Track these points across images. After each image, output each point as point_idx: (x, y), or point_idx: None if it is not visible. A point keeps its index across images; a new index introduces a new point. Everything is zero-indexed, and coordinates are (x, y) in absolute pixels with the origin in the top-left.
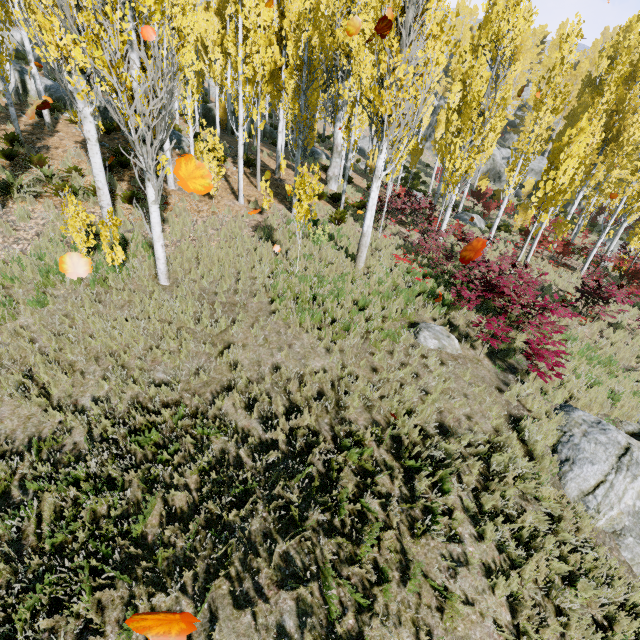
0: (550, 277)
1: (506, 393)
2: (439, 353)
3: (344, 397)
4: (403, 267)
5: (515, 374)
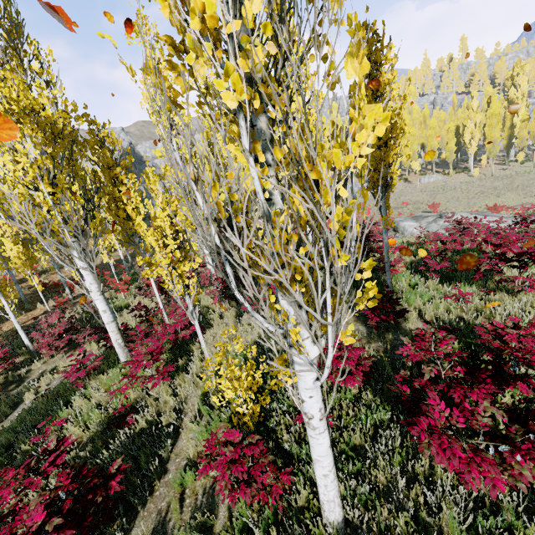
0: None
1: None
2: None
3: None
4: None
5: None
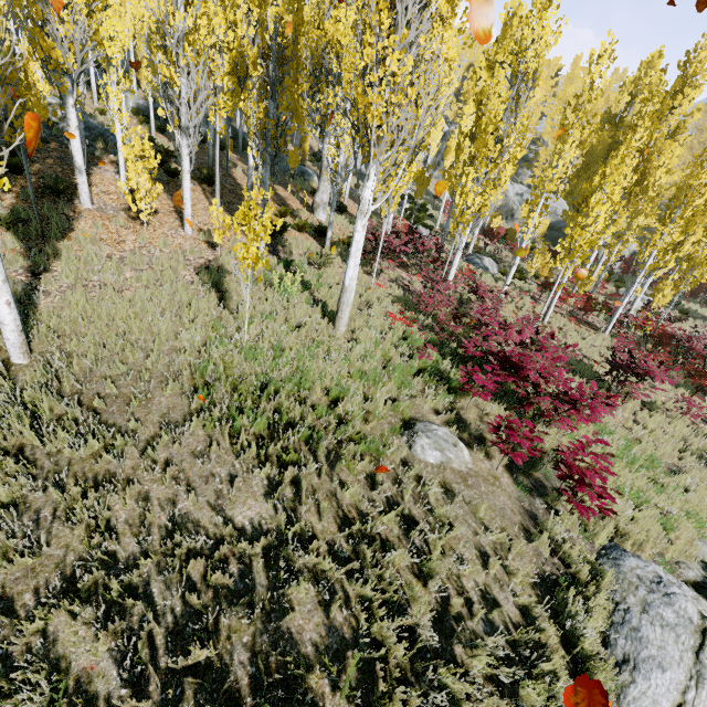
0: (573, 340)
1: (534, 534)
2: (442, 471)
3: (285, 581)
4: (399, 331)
5: (544, 497)
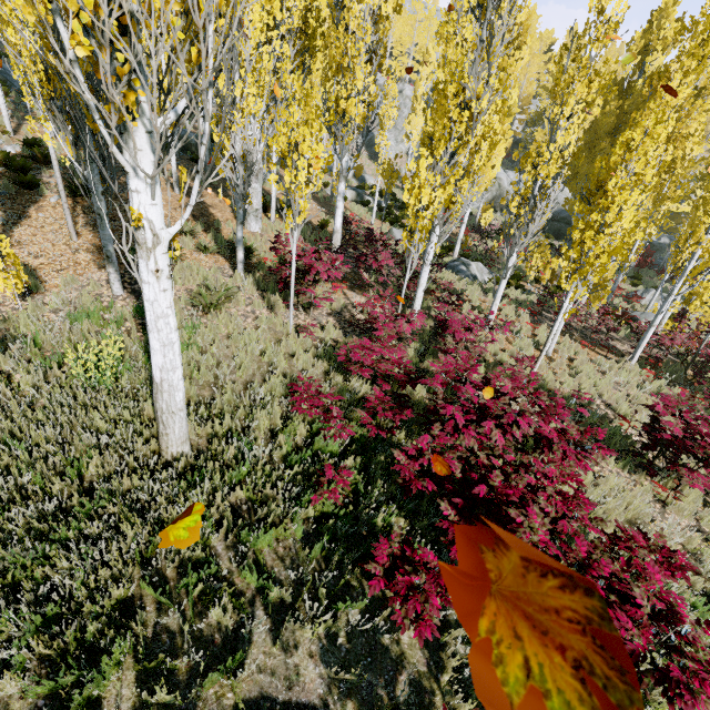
0: (589, 381)
1: None
2: None
3: None
4: (300, 427)
5: None
